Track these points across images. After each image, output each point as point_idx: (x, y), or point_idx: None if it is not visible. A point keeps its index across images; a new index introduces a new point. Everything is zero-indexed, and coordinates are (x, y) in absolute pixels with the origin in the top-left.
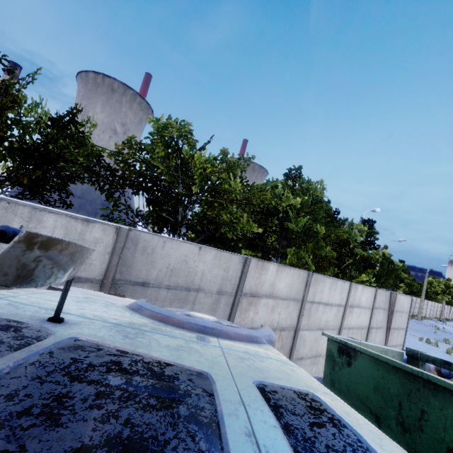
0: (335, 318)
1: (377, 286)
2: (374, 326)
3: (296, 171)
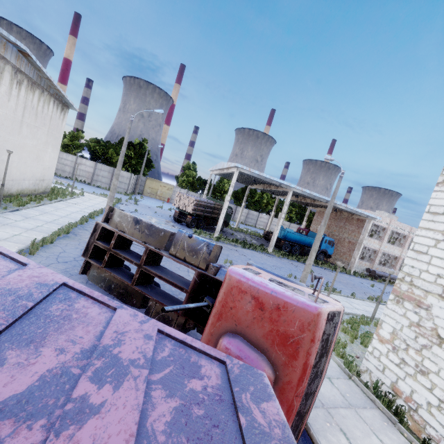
0: (71, 164)
1: (131, 172)
2: (101, 175)
3: (78, 129)
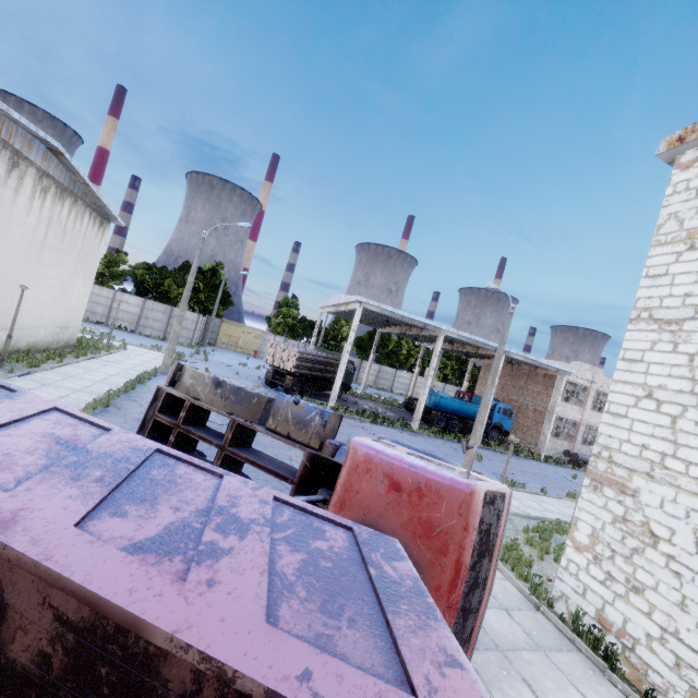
0: (106, 302)
1: (199, 313)
2: (152, 318)
3: (118, 250)
